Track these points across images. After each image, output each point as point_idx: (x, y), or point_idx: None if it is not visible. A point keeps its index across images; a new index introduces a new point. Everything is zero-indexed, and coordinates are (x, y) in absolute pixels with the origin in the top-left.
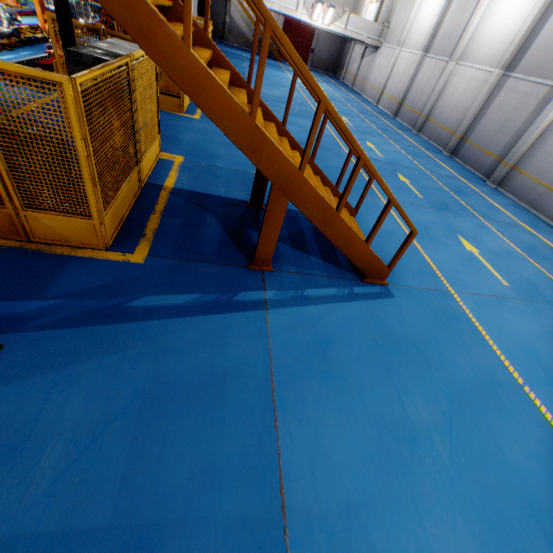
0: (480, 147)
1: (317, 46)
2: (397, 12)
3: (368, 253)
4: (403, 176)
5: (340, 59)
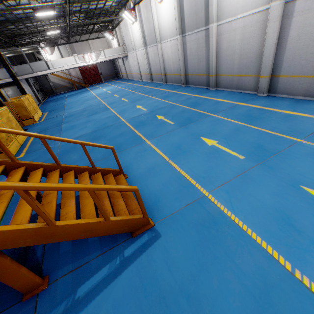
0: (196, 74)
1: (101, 70)
2: (124, 37)
3: (115, 223)
4: (160, 116)
5: (116, 69)
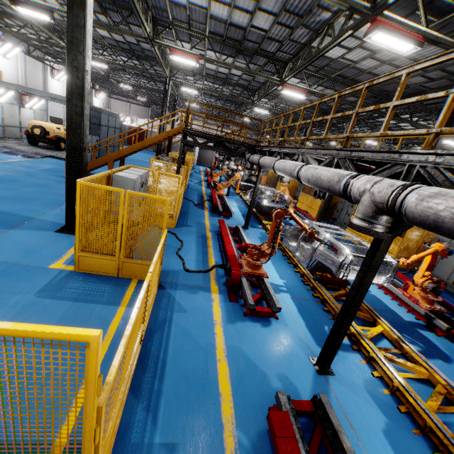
0: None
1: None
2: None
3: None
4: None
5: None
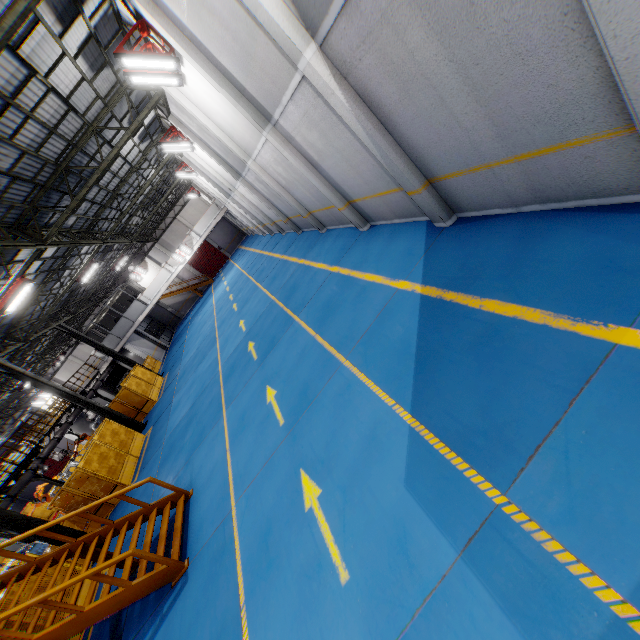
0: (295, 216)
1: (218, 243)
2: (206, 190)
3: (139, 585)
4: (251, 342)
5: (236, 226)
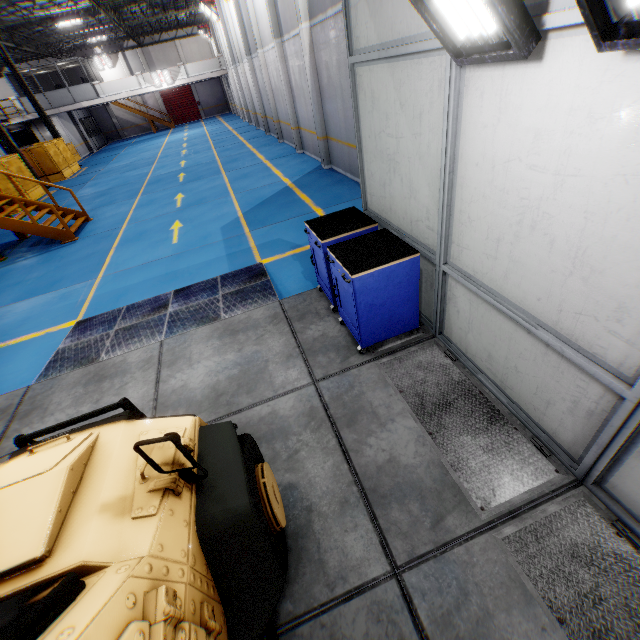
0: (270, 117)
1: (200, 97)
2: (219, 41)
3: (43, 228)
4: (183, 173)
5: (226, 96)
